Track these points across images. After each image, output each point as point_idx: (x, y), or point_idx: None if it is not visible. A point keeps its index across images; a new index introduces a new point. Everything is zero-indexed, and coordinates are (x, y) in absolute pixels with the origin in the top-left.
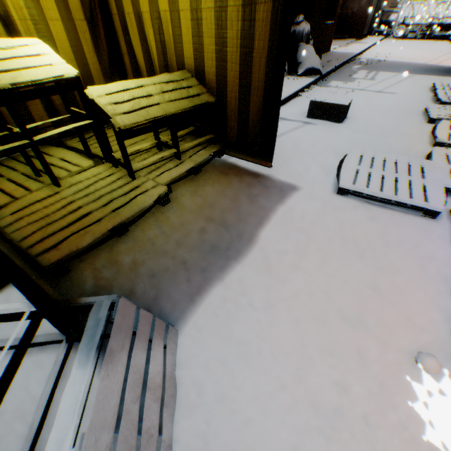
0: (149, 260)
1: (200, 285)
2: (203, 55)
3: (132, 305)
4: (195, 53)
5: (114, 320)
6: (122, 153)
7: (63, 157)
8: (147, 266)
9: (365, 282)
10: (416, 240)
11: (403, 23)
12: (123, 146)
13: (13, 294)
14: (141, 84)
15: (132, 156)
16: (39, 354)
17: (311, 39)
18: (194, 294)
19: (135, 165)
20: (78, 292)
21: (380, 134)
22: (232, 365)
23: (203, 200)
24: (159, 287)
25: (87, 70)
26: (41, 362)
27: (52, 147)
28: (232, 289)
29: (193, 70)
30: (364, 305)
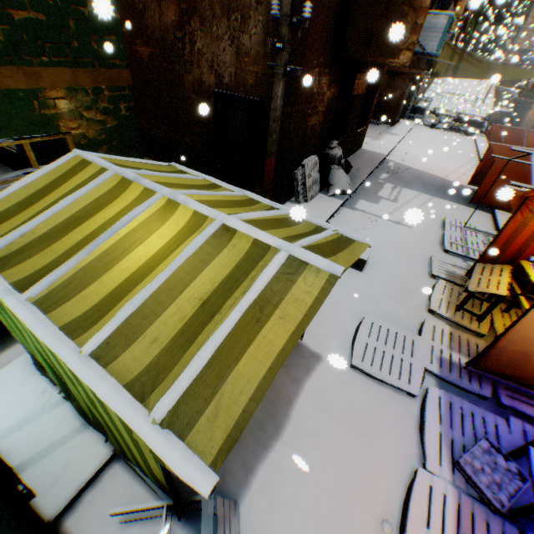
0: None
1: (252, 462)
2: None
3: (221, 497)
4: None
5: (217, 513)
6: None
7: None
8: None
9: (360, 460)
10: (398, 420)
11: (434, 112)
12: None
13: (118, 471)
14: None
15: None
16: (150, 524)
17: (343, 158)
18: (248, 471)
19: None
20: None
21: (391, 289)
22: (275, 529)
23: None
24: (223, 464)
25: None
26: (153, 530)
27: None
28: (274, 467)
29: None
30: (357, 480)
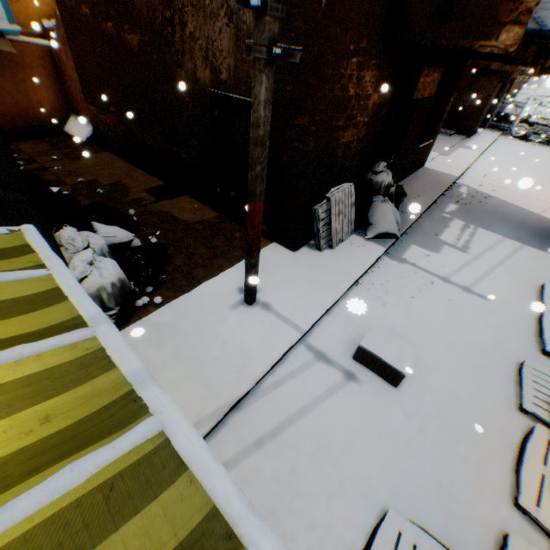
0: None
1: None
2: None
3: None
4: None
5: None
6: None
7: None
8: None
9: None
10: None
11: (526, 120)
12: None
13: None
14: None
15: None
16: None
17: (393, 185)
18: None
19: None
20: None
21: (445, 436)
22: None
23: None
24: None
25: None
26: None
27: None
28: None
29: None
30: None
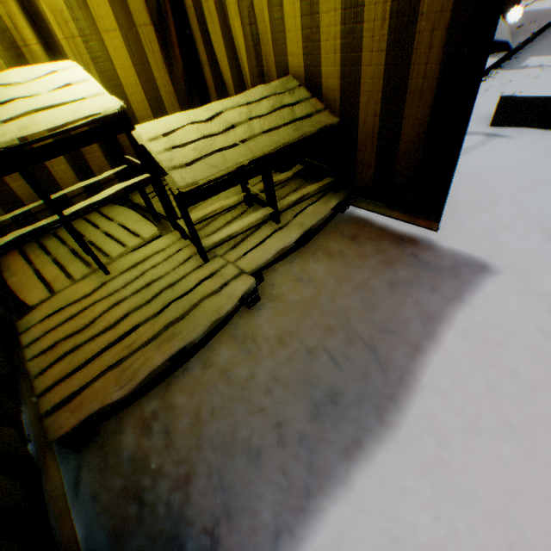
0: (220, 411)
1: (305, 490)
2: (318, 45)
3: None
4: (305, 45)
5: None
6: (187, 225)
7: (123, 222)
8: (217, 424)
9: None
10: None
11: None
12: (186, 217)
13: None
14: (218, 110)
15: (209, 219)
16: None
17: None
18: (293, 513)
19: (208, 241)
20: (111, 464)
21: None
22: None
23: (314, 290)
24: (233, 479)
25: (155, 96)
26: None
27: (114, 206)
28: (370, 518)
29: (301, 74)
30: None
